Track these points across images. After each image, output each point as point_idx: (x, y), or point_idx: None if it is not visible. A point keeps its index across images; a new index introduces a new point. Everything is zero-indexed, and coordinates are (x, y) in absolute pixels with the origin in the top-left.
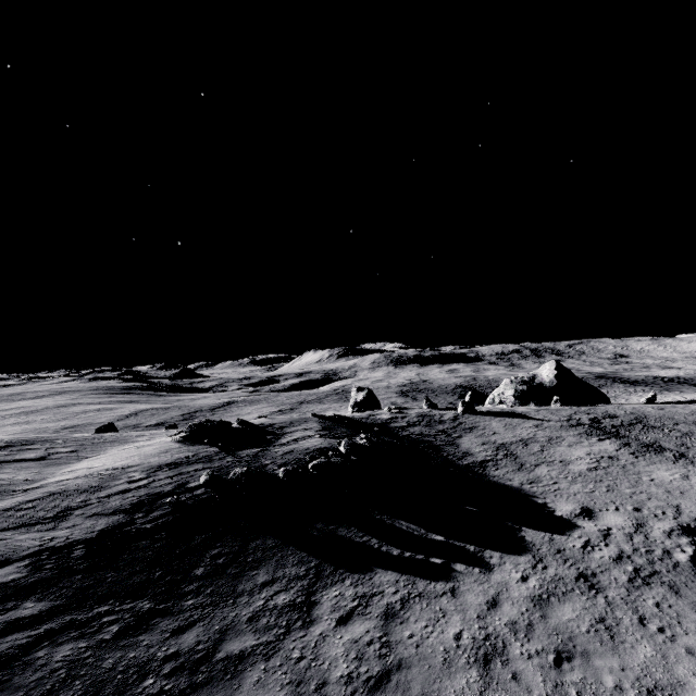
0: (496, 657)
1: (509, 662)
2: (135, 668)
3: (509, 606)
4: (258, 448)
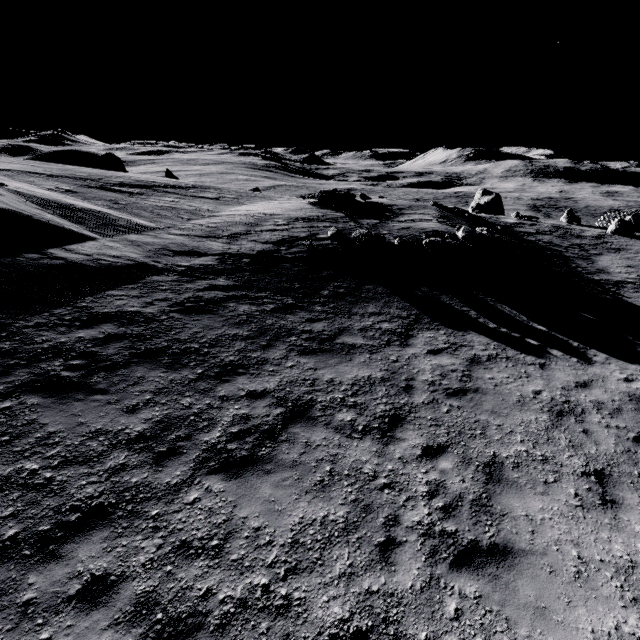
0: (571, 415)
1: (583, 423)
2: (285, 329)
3: (600, 392)
4: (377, 220)
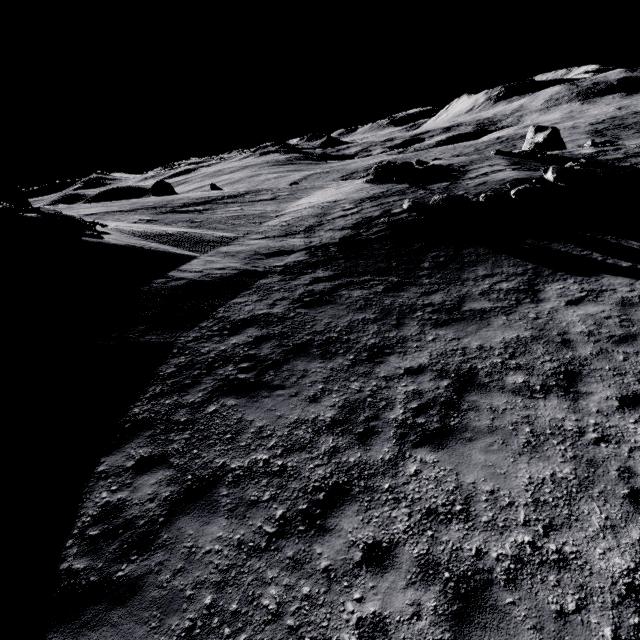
0: None
1: None
2: (406, 307)
3: None
4: (446, 183)
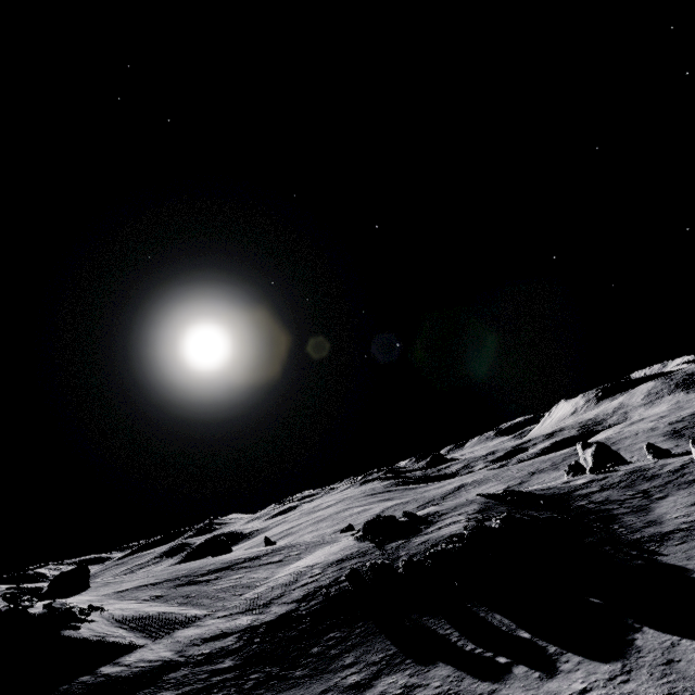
0: None
1: None
2: None
3: None
4: (403, 540)
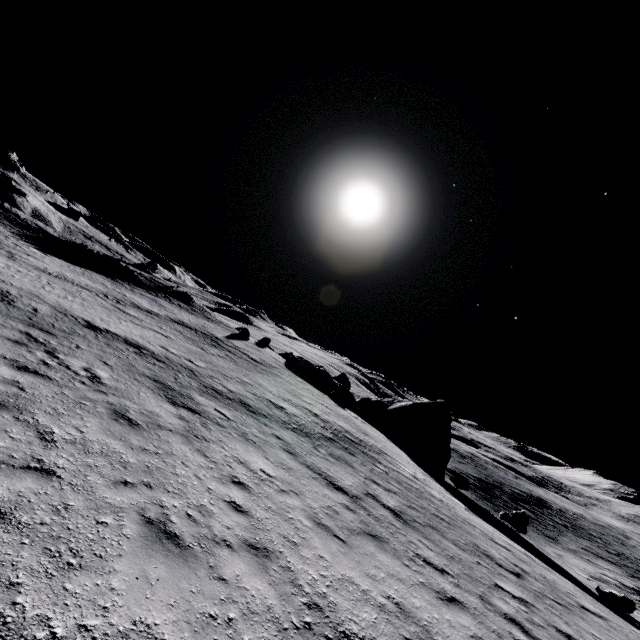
0: None
1: None
2: None
3: None
4: None
